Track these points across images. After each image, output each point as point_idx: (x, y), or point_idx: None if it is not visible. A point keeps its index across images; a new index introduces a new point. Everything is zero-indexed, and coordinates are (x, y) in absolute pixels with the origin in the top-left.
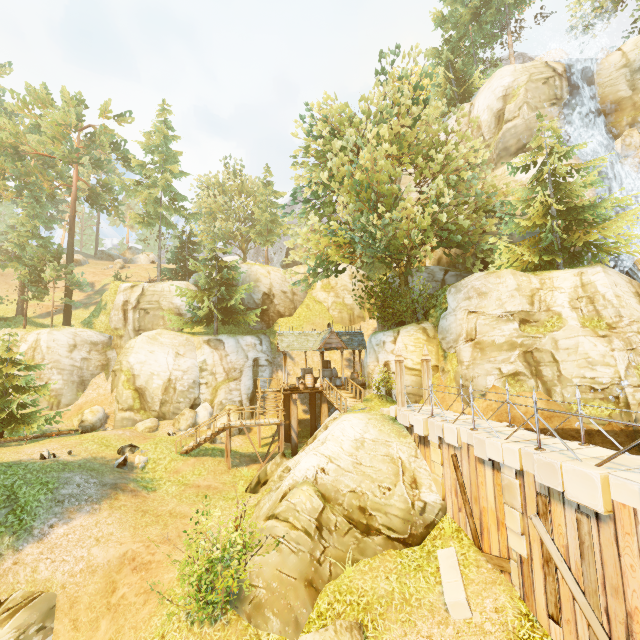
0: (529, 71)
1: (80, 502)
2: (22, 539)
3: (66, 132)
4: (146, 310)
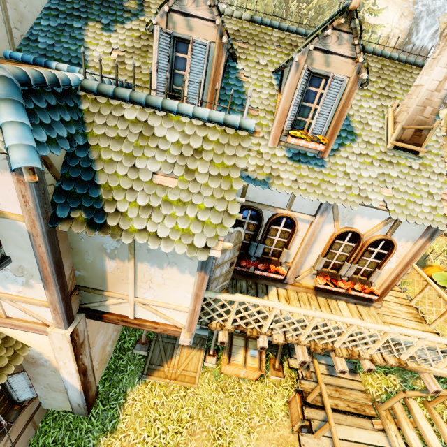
0: None
1: None
2: None
3: None
4: None
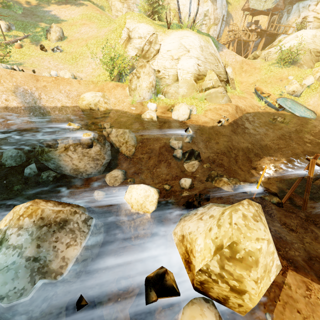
0: None
1: (222, 45)
2: (218, 50)
3: None
4: None
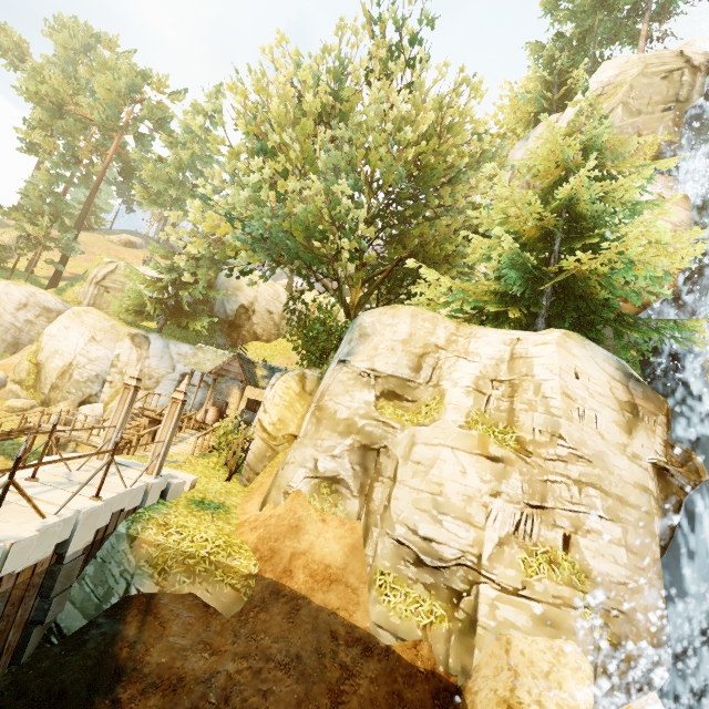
0: (646, 61)
1: None
2: None
3: (124, 103)
4: (107, 288)
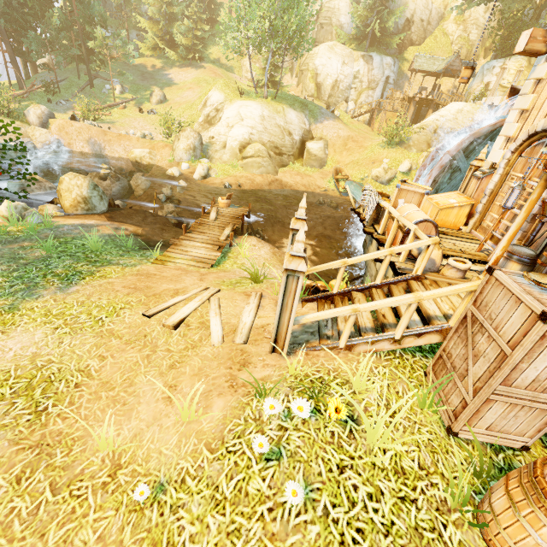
0: None
1: (328, 116)
2: (315, 121)
3: None
4: (322, 25)
